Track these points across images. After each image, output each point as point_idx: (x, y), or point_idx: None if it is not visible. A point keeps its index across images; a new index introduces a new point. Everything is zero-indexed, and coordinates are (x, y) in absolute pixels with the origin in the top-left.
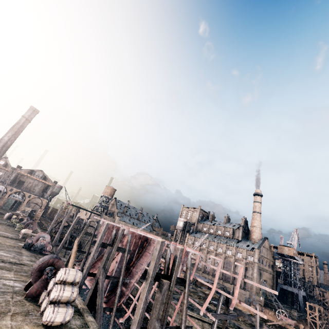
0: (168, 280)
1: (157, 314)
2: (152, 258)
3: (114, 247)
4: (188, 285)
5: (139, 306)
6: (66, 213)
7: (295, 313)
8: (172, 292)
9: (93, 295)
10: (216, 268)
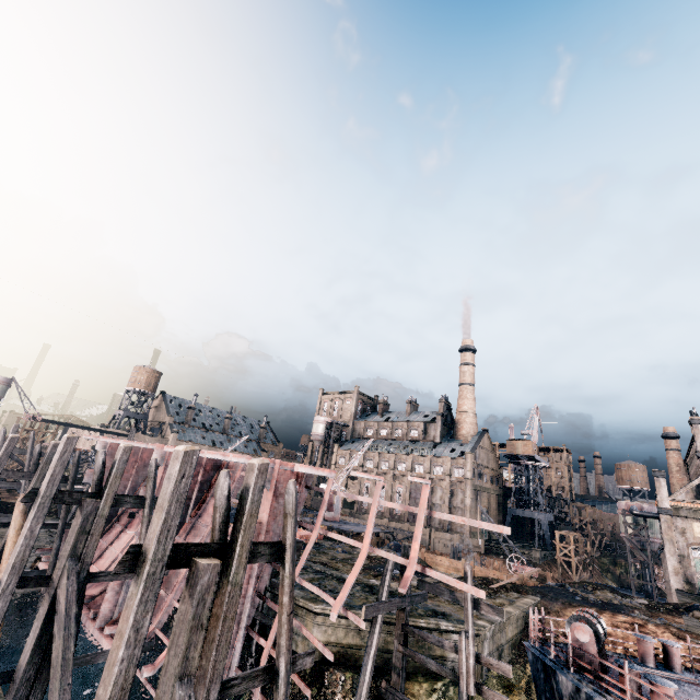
0: (227, 556)
1: (178, 663)
2: (157, 505)
3: (105, 498)
4: (291, 555)
5: (112, 658)
6: (1, 437)
7: (538, 554)
8: (240, 585)
9: (47, 633)
10: (371, 501)
